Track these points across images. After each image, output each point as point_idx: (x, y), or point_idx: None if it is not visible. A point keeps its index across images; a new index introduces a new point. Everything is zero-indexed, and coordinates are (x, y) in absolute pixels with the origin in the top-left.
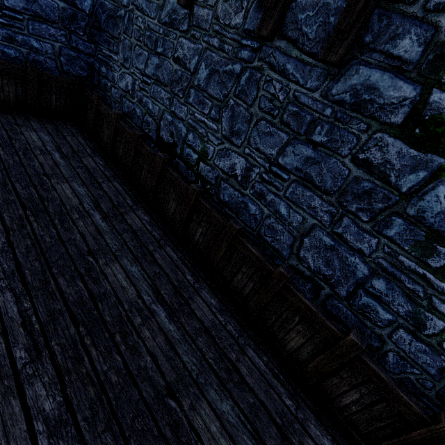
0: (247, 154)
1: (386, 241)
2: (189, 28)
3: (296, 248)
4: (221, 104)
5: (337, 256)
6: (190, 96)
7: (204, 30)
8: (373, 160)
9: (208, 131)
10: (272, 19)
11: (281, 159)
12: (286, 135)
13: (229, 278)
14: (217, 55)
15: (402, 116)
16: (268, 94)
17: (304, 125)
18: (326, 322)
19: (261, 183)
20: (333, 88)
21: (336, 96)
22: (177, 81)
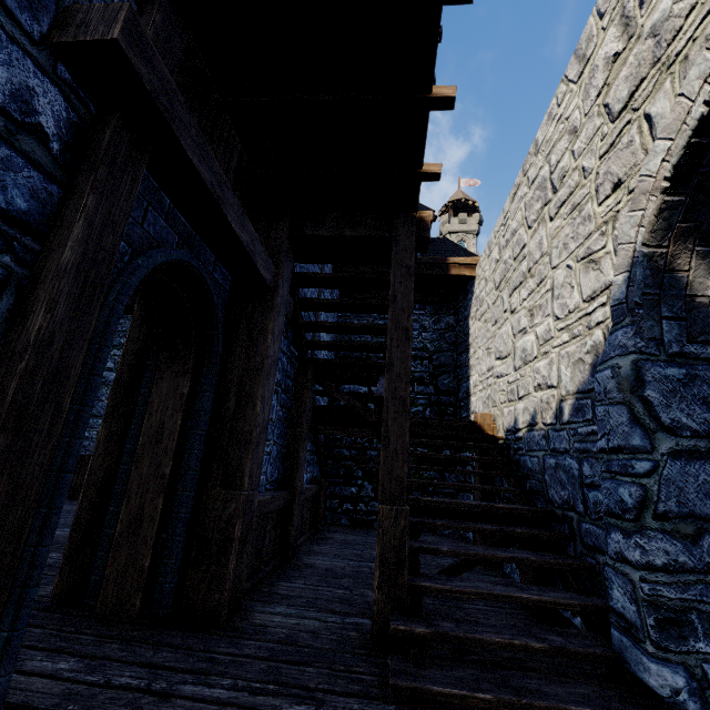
0: None
1: None
2: None
3: None
4: None
5: None
6: None
7: None
8: None
9: None
10: None
11: None
12: None
13: None
14: None
15: None
16: None
17: None
18: None
19: None
20: None
21: None
22: None
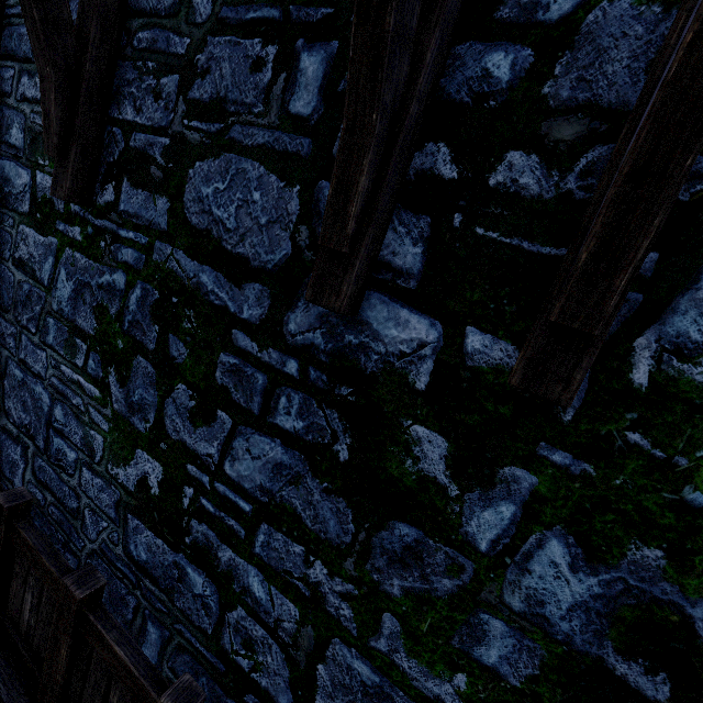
0: None
1: (51, 352)
2: None
3: (2, 399)
4: None
5: (28, 391)
6: None
7: None
8: (24, 258)
9: None
10: None
11: None
12: None
13: None
14: None
15: (29, 203)
16: None
17: None
18: None
19: None
20: None
21: None
22: None
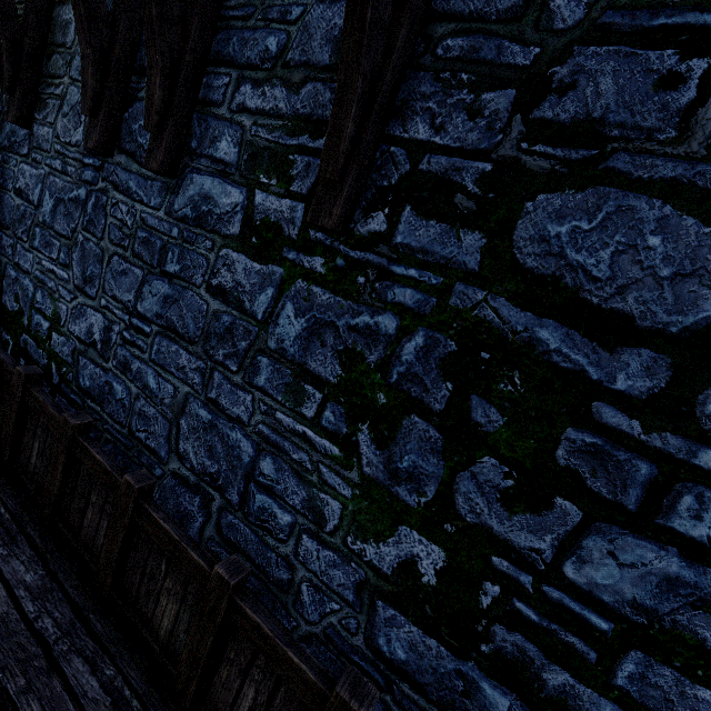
0: (104, 306)
1: (260, 395)
2: (30, 151)
3: (174, 440)
4: (70, 243)
5: (218, 436)
6: (35, 238)
7: (45, 152)
8: (226, 285)
9: (59, 283)
10: (96, 129)
11: (141, 305)
12: (140, 270)
13: (78, 523)
14: (62, 180)
15: (239, 225)
16: (116, 220)
17: (157, 254)
18: (191, 554)
19: (124, 346)
20: (175, 203)
21: (180, 212)
22: (20, 220)
